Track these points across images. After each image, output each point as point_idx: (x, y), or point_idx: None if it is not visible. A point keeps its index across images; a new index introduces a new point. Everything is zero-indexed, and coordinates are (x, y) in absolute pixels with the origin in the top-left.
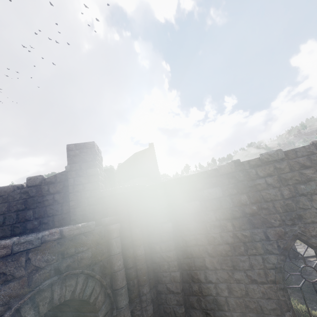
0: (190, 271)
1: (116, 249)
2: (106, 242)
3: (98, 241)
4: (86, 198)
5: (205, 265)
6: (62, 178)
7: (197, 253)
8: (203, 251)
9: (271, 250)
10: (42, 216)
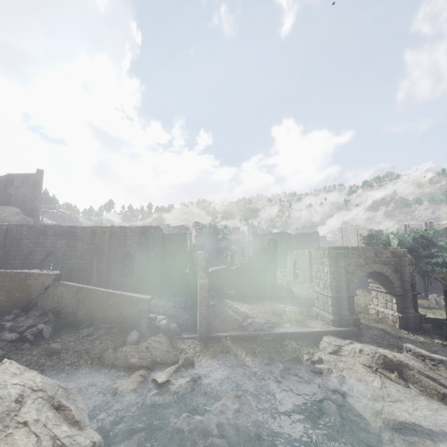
0: (9, 260)
1: None
2: None
3: None
4: None
5: (16, 258)
6: None
7: (14, 254)
8: (17, 253)
9: (42, 254)
10: None
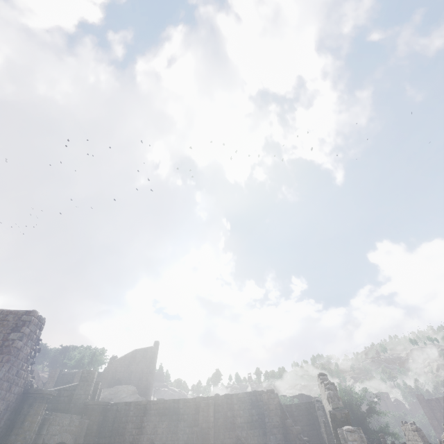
0: None
1: (83, 433)
2: (81, 427)
3: (79, 426)
4: (80, 403)
5: None
6: (73, 388)
7: None
8: None
9: None
10: (55, 408)
